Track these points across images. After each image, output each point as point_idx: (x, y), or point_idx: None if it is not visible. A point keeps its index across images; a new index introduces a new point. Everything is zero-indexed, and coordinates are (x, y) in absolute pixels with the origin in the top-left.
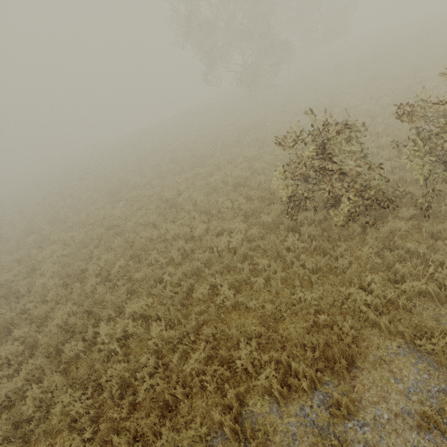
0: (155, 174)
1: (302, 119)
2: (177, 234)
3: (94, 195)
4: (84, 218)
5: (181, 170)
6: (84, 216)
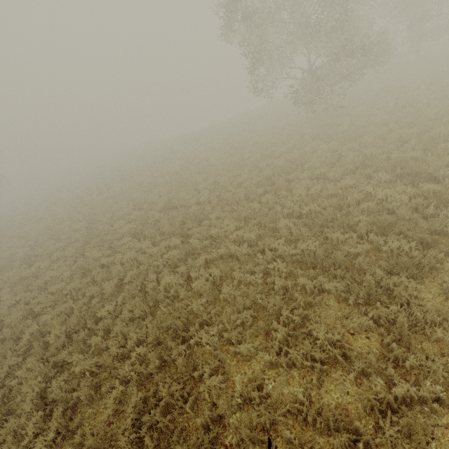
0: (142, 220)
1: (357, 183)
2: (19, 426)
3: (82, 229)
4: (42, 270)
5: (162, 229)
6: (47, 264)
